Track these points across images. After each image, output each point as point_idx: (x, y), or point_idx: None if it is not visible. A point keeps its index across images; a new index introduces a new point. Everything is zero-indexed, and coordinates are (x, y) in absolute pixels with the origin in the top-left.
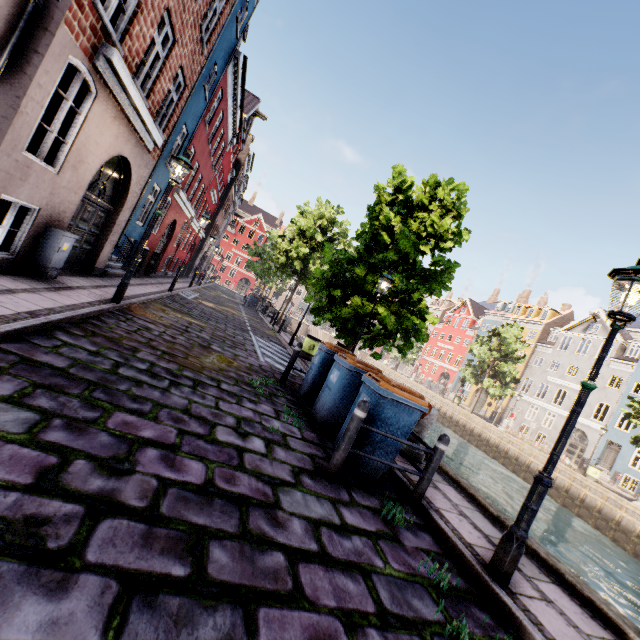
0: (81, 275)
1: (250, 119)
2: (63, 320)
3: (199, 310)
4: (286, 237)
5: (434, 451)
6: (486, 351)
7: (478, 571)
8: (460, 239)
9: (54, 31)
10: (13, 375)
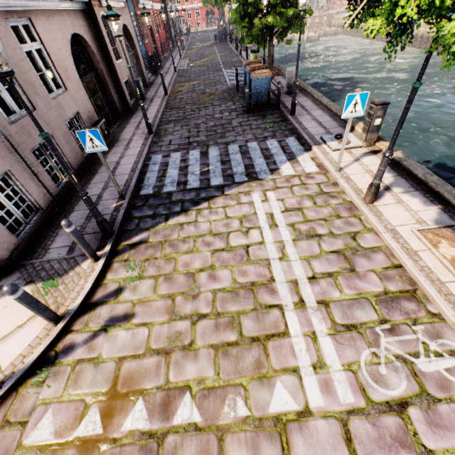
0: (147, 91)
1: None
2: (163, 109)
3: (193, 74)
4: None
5: (277, 89)
6: None
7: (286, 116)
8: None
9: (95, 15)
10: (170, 124)
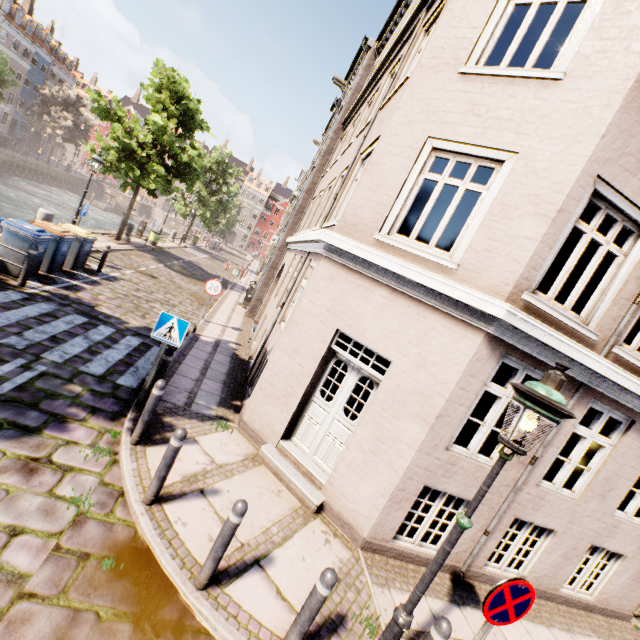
0: None
1: None
2: None
3: None
4: None
5: None
6: None
7: None
8: None
9: None
10: None
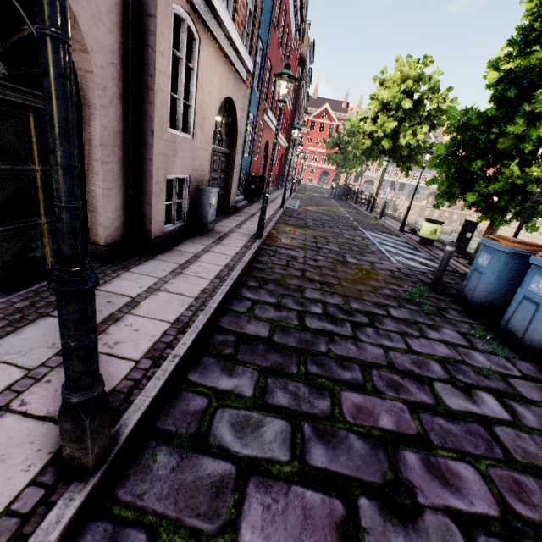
0: (224, 217)
1: (305, 2)
2: (239, 274)
3: (310, 219)
4: (366, 118)
5: None
6: None
7: None
8: None
9: None
10: (242, 363)
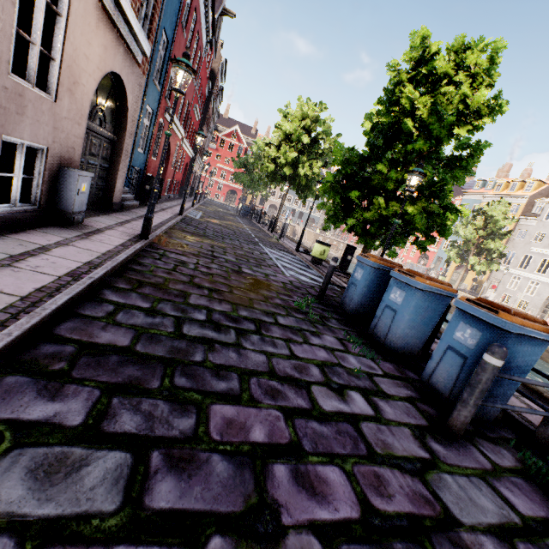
0: (103, 213)
1: (218, 20)
2: (105, 274)
3: (211, 229)
4: (271, 144)
5: None
6: (472, 231)
7: None
8: (498, 113)
9: None
10: (77, 381)
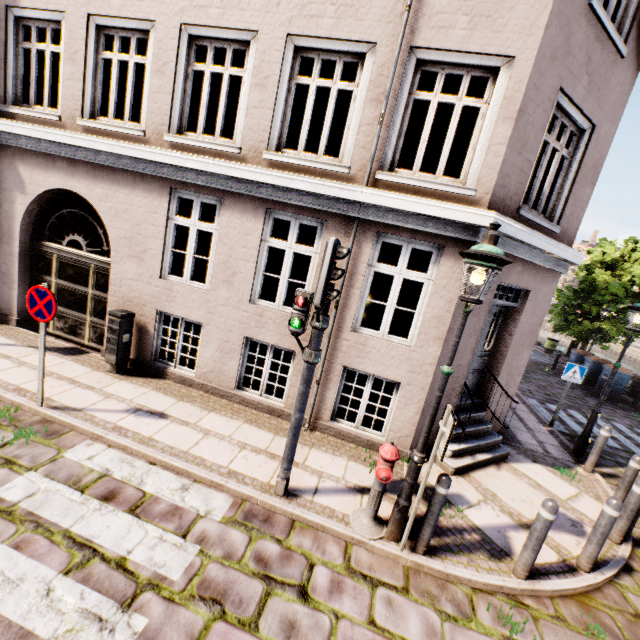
0: None
1: None
2: None
3: None
4: None
5: (639, 389)
6: None
7: None
8: None
9: None
10: None
